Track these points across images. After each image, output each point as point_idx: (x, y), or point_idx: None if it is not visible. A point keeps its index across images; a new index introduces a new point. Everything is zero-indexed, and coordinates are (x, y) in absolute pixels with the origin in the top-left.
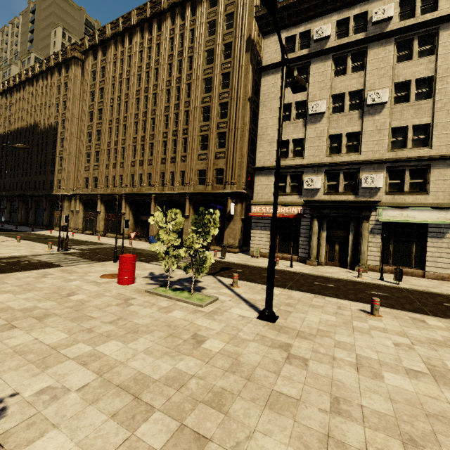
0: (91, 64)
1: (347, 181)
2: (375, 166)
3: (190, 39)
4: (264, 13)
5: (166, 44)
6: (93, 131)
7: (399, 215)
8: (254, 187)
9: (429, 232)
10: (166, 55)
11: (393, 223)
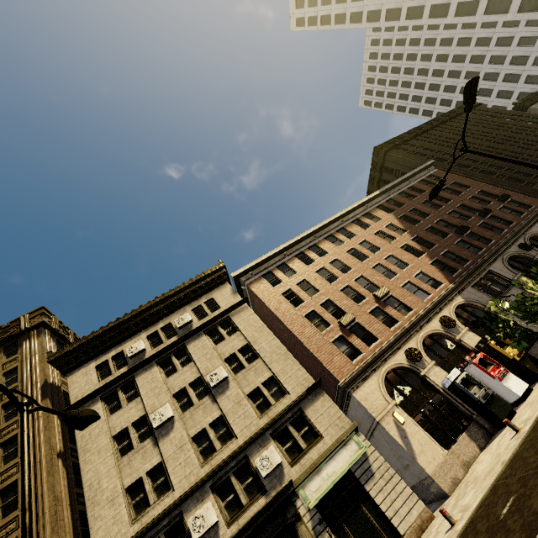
0: None
1: (244, 480)
2: (260, 441)
3: None
4: (60, 354)
5: None
6: None
7: (322, 481)
8: None
9: (359, 477)
10: None
11: (326, 498)
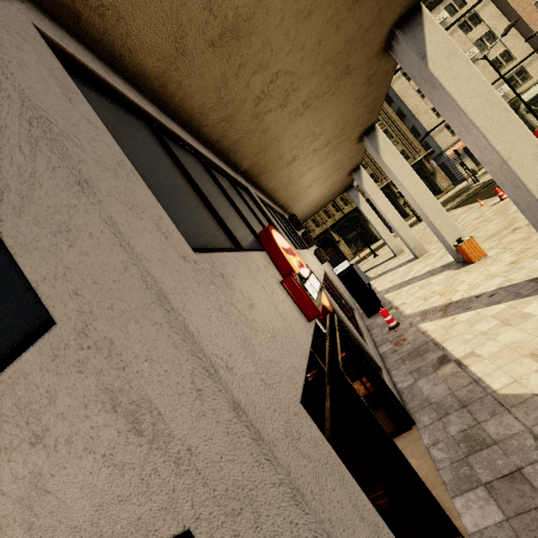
0: None
1: None
2: (497, 83)
3: None
4: None
5: None
6: None
7: (528, 95)
8: (437, 142)
9: None
10: None
11: (528, 102)
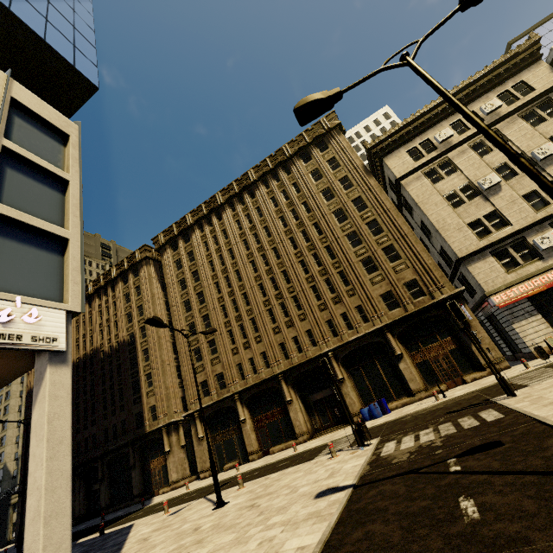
0: (172, 255)
1: None
2: None
3: (294, 190)
4: (375, 143)
5: (268, 204)
6: (196, 320)
7: None
8: (475, 277)
9: None
10: (273, 211)
11: None
